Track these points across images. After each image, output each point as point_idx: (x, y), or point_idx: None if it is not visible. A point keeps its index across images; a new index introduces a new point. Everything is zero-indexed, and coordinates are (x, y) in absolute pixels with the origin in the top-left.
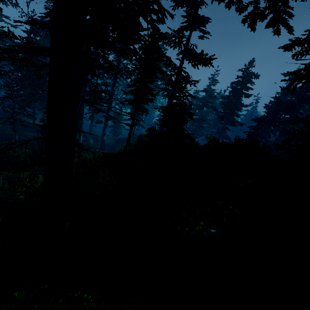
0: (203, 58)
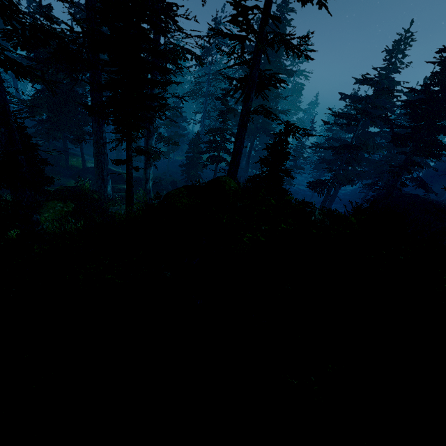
0: None
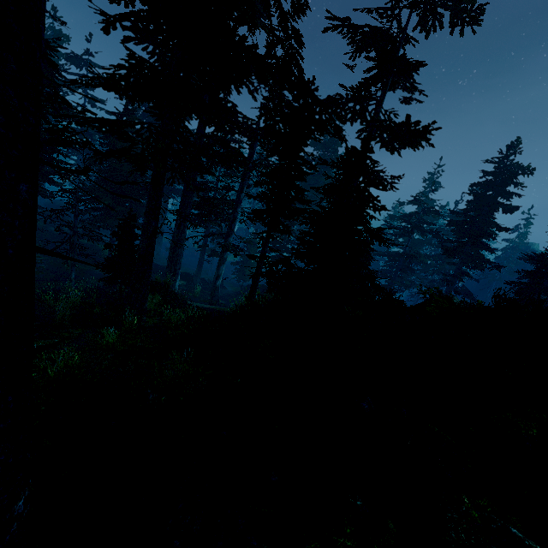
0: (409, 130)
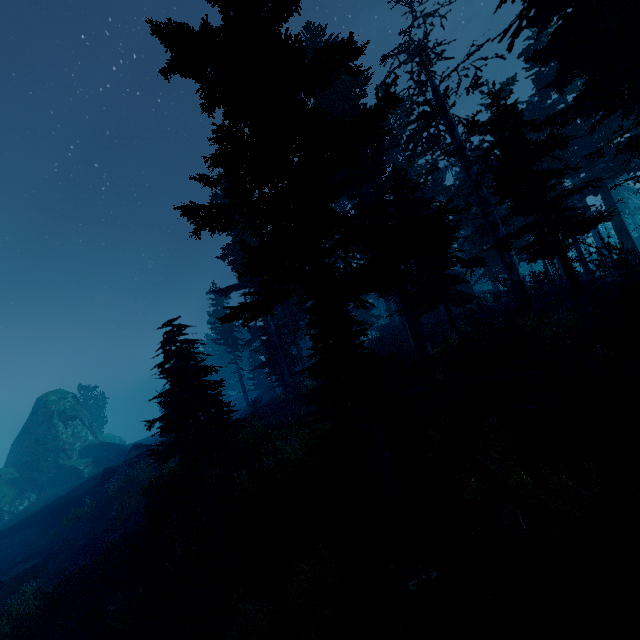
0: None
